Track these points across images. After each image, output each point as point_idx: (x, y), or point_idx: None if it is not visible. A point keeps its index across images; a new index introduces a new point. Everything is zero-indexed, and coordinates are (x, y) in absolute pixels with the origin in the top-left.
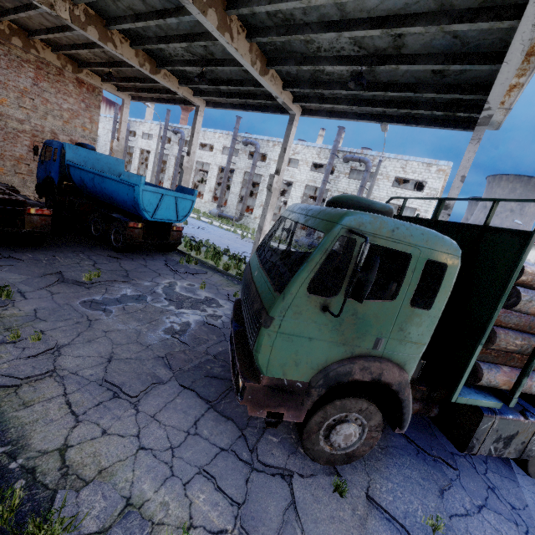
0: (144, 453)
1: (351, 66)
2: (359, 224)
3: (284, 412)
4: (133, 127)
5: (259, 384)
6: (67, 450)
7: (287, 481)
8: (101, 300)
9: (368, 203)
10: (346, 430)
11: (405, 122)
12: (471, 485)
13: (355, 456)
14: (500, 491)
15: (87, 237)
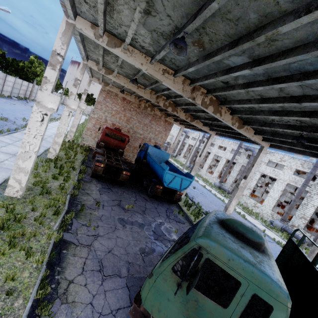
0: (90, 306)
1: (295, 130)
2: (206, 246)
3: None
4: (189, 134)
5: (139, 308)
6: (71, 283)
7: None
8: (126, 220)
9: (243, 231)
10: None
11: None
12: None
13: None
14: None
15: (141, 185)
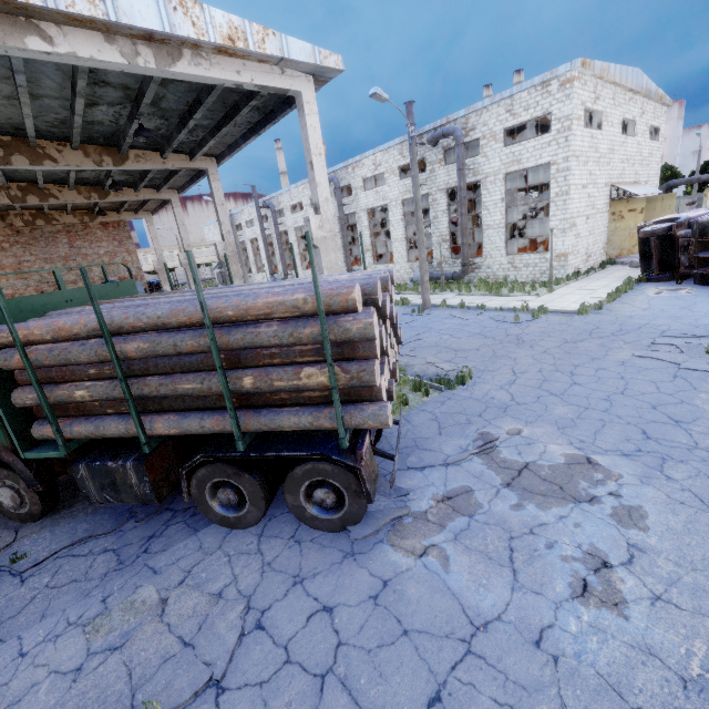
0: None
1: (135, 122)
2: None
3: None
4: (237, 220)
5: None
6: None
7: None
8: None
9: None
10: (7, 494)
11: (268, 122)
12: (134, 534)
13: (35, 515)
14: (157, 539)
15: None
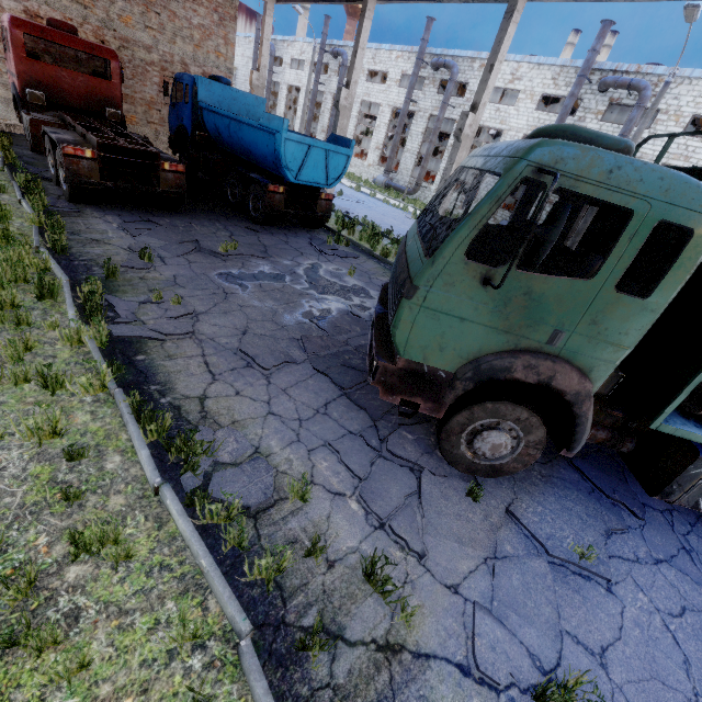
0: (273, 418)
1: None
2: (555, 160)
3: (421, 403)
4: (279, 51)
5: (394, 365)
6: (205, 399)
7: (416, 475)
8: (237, 274)
9: (590, 136)
10: (495, 439)
11: None
12: (657, 539)
13: (503, 472)
14: (698, 556)
15: (223, 205)
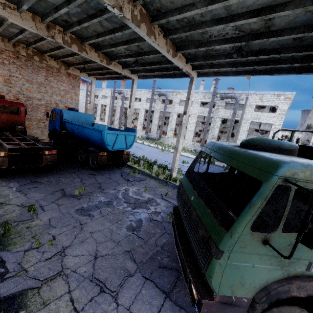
0: None
1: (233, 43)
2: (292, 173)
3: None
4: (96, 93)
5: (212, 300)
6: None
7: None
8: (87, 207)
9: (277, 144)
10: None
11: (269, 73)
12: None
13: None
14: None
15: (76, 162)
